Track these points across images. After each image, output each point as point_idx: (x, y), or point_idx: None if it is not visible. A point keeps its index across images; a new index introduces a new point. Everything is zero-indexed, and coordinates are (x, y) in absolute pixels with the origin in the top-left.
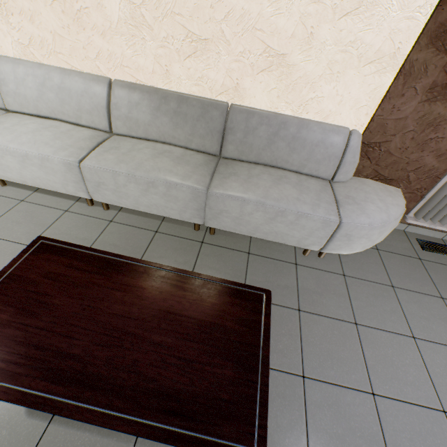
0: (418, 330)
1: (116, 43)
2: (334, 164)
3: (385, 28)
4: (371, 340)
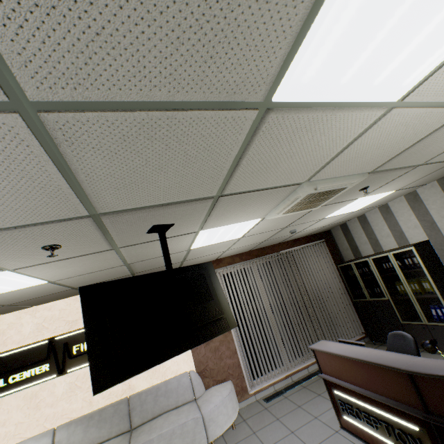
0: (268, 443)
1: (60, 405)
2: (190, 390)
3: None
4: None
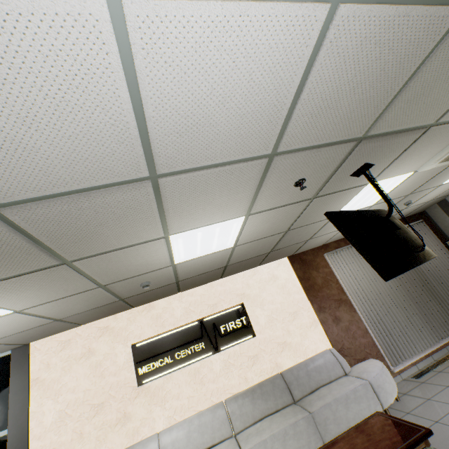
0: None
1: (220, 381)
2: (338, 365)
3: (305, 316)
4: (448, 420)
